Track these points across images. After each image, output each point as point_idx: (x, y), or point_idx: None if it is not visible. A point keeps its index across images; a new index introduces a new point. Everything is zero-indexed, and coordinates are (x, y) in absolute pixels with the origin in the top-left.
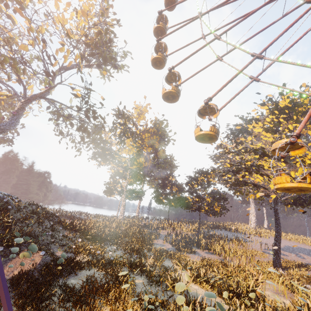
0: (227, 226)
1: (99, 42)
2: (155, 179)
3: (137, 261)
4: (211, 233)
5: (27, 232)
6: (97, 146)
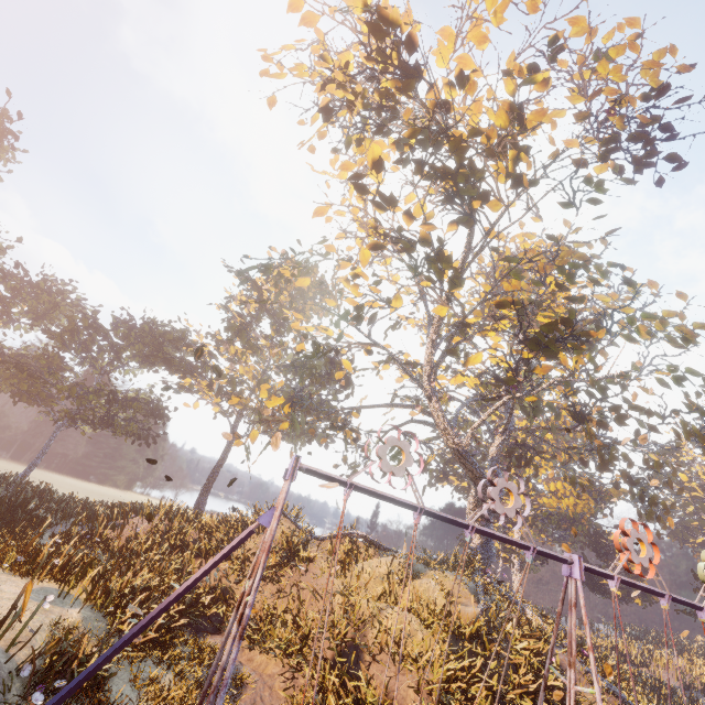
0: None
1: None
2: None
3: None
4: None
5: None
6: None
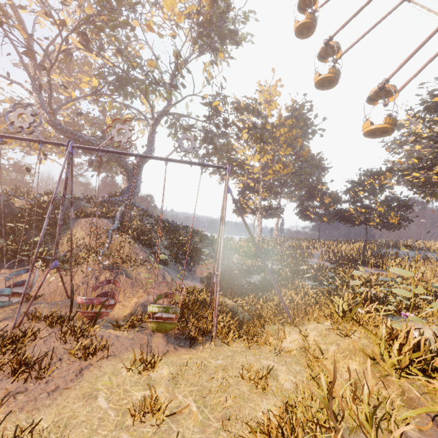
0: (409, 244)
1: (215, 16)
2: (296, 190)
3: (301, 270)
4: (383, 252)
5: (199, 247)
6: (222, 158)
